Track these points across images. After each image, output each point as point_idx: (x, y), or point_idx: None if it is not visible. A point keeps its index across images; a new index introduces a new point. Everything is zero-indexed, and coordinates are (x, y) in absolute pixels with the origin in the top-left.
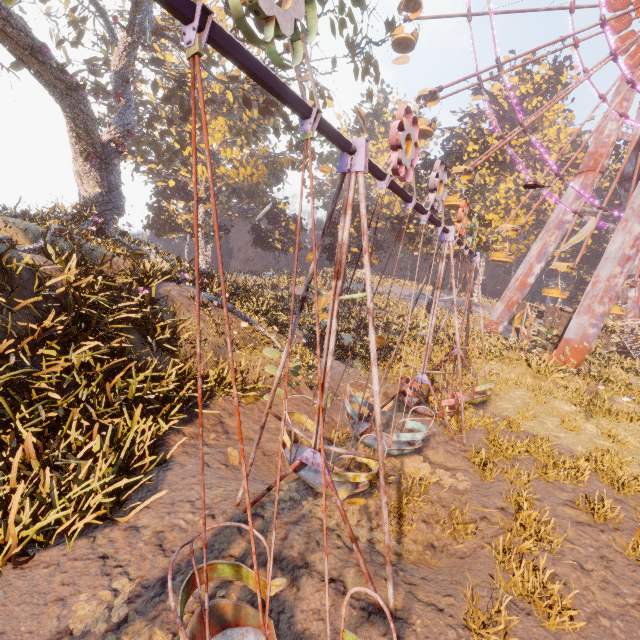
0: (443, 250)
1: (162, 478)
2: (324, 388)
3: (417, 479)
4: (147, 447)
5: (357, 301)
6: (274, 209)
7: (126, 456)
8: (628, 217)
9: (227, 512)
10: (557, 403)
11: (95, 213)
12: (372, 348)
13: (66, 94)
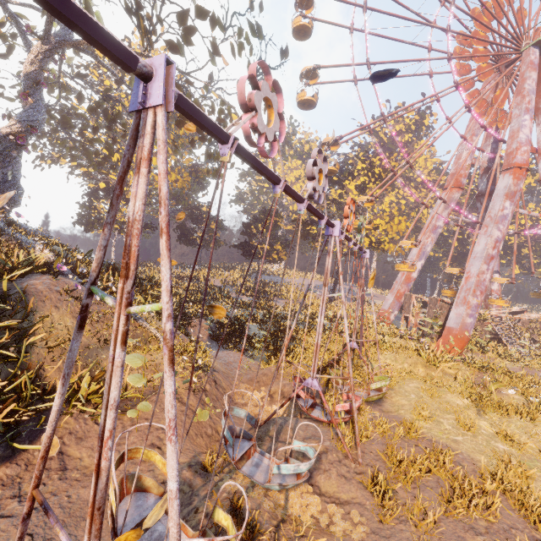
0: (329, 245)
1: None
2: (100, 469)
3: None
4: None
5: (269, 292)
6: (198, 211)
7: None
8: (488, 223)
9: None
10: (449, 396)
11: None
12: (166, 406)
13: None
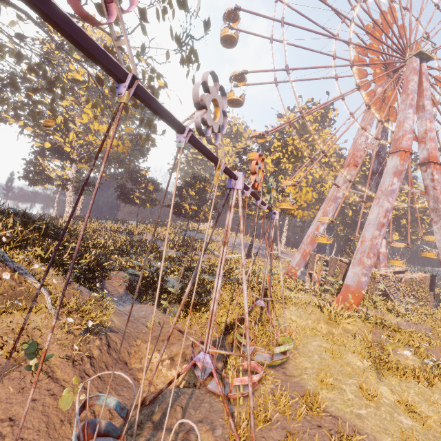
0: (231, 199)
1: None
2: None
3: None
4: None
5: (195, 247)
6: (138, 174)
7: None
8: (379, 196)
9: None
10: (350, 356)
11: None
12: None
13: None
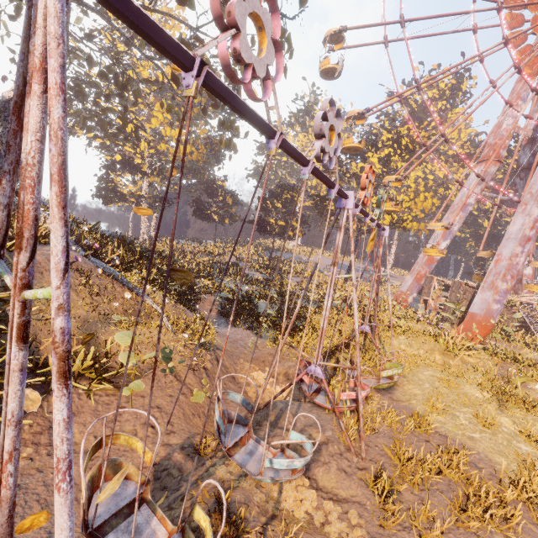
0: (341, 219)
1: None
2: None
3: None
4: None
5: (282, 269)
6: (214, 185)
7: None
8: (527, 201)
9: None
10: (467, 387)
11: None
12: (53, 440)
13: None
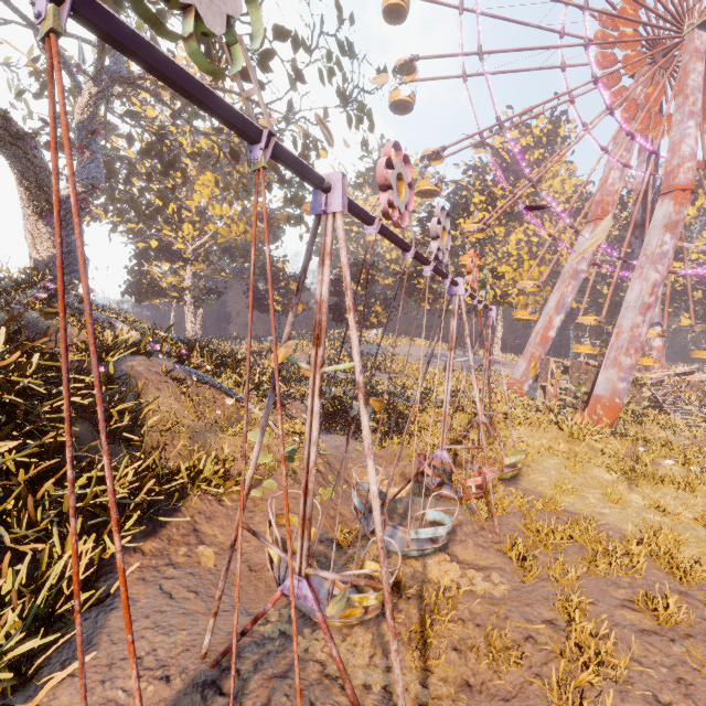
0: (454, 305)
1: (101, 624)
2: (308, 490)
3: (442, 591)
4: (86, 578)
5: (368, 365)
6: (272, 268)
7: (49, 598)
8: (643, 264)
9: (188, 670)
10: (596, 471)
11: (49, 278)
12: (365, 435)
13: (10, 143)
